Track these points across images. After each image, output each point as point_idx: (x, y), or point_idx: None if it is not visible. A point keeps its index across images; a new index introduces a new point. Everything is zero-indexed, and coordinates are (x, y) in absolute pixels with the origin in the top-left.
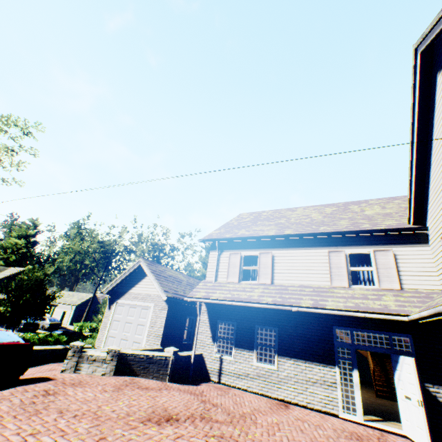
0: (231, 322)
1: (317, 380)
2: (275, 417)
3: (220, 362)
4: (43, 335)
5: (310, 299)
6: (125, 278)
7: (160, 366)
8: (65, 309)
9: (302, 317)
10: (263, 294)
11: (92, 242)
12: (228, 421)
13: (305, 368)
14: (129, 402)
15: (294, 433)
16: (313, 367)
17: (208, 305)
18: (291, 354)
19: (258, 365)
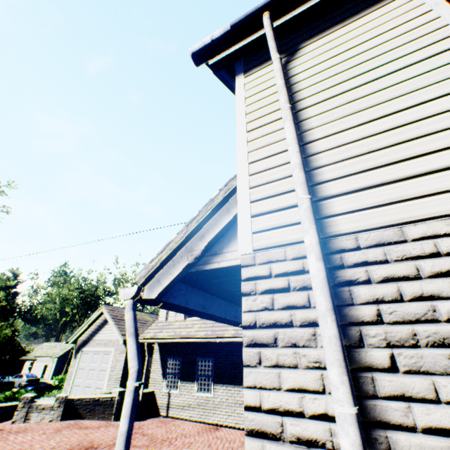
0: (177, 357)
1: (243, 401)
2: (195, 438)
3: (169, 397)
4: (10, 392)
5: (233, 329)
6: (90, 326)
7: (106, 407)
8: (46, 362)
9: (233, 345)
10: (199, 329)
11: (70, 289)
12: (145, 445)
13: (234, 392)
14: (61, 439)
15: (200, 447)
16: (240, 389)
17: (160, 344)
18: (224, 381)
19: (199, 395)
